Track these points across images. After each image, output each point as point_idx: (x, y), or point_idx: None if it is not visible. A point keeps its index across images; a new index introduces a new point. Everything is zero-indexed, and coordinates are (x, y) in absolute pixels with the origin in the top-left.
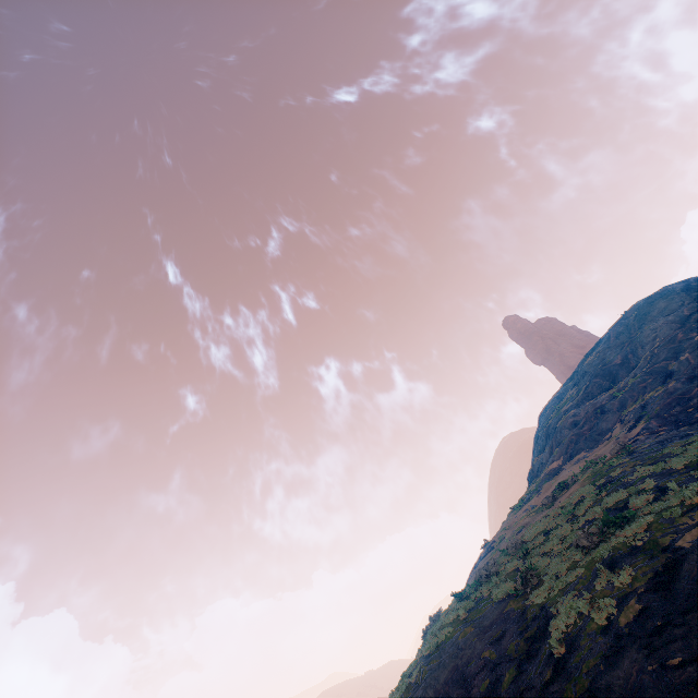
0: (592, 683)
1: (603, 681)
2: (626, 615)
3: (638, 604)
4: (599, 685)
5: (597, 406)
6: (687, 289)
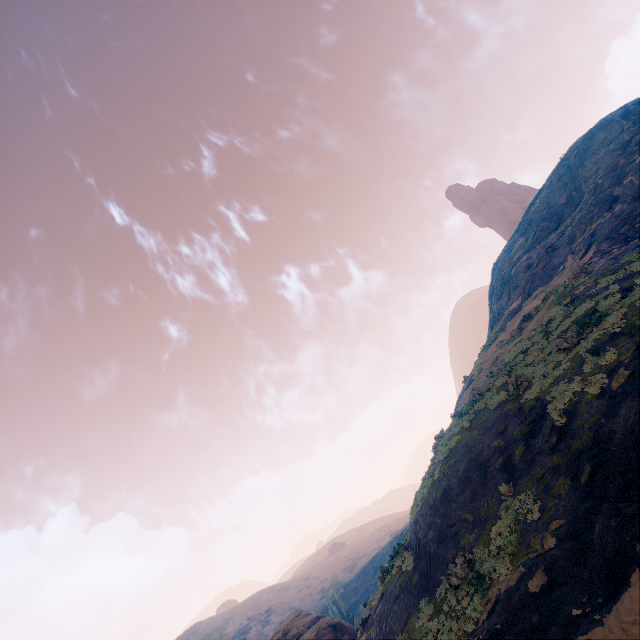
0: (596, 432)
1: (605, 428)
2: (617, 381)
3: (627, 371)
4: (602, 432)
5: (547, 246)
6: (626, 114)
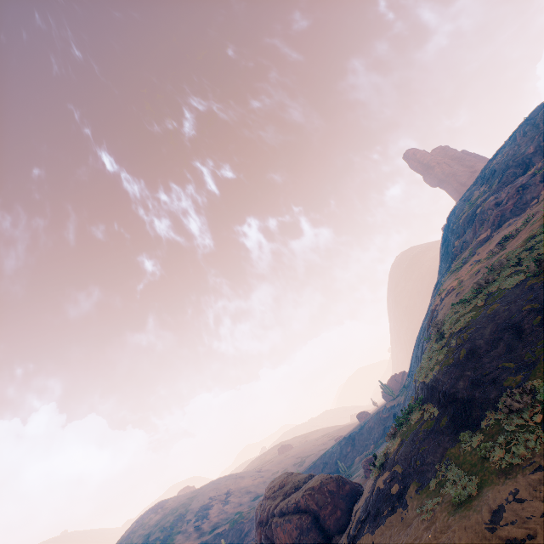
0: None
1: None
2: None
3: None
4: None
5: (517, 186)
6: None
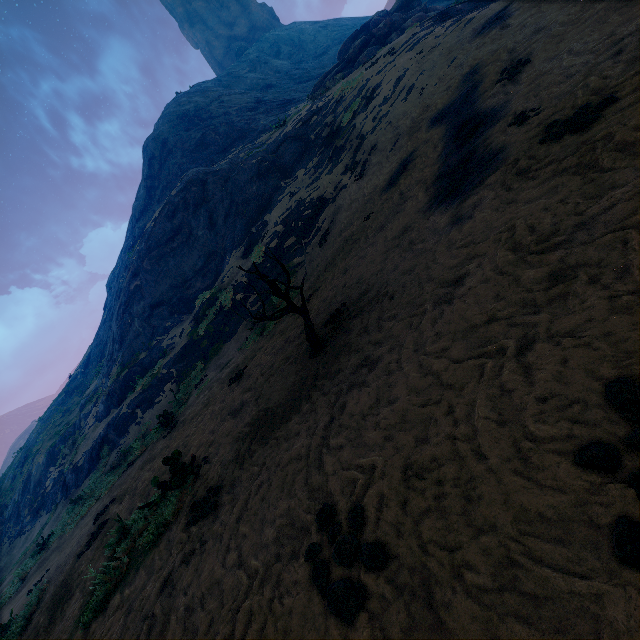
0: None
1: None
2: None
3: None
4: None
5: (110, 285)
6: (149, 167)
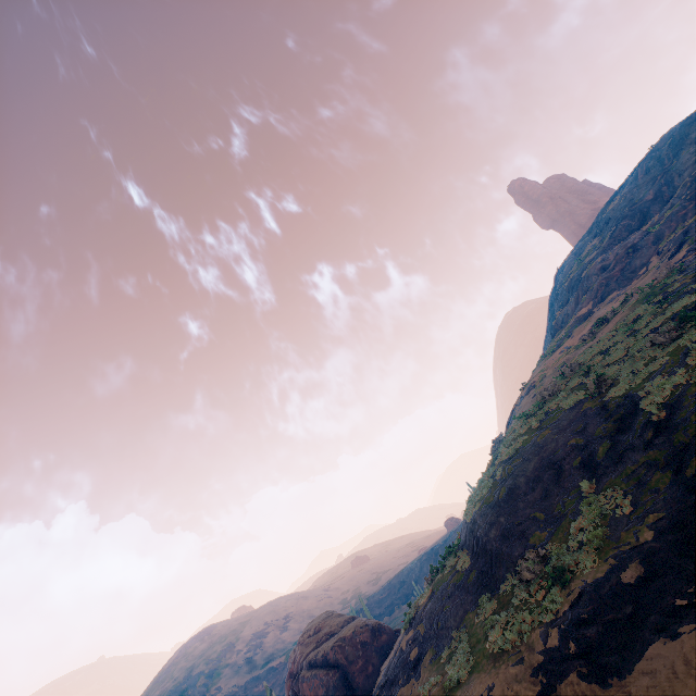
0: None
1: None
2: None
3: None
4: None
5: (628, 246)
6: None
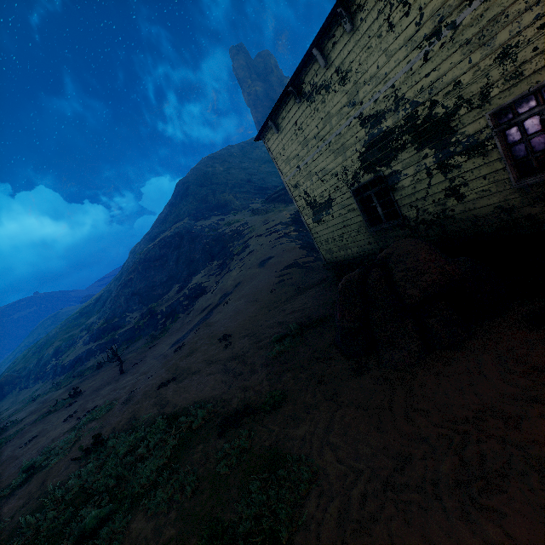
0: None
1: None
2: None
3: None
4: None
5: (131, 254)
6: (174, 198)
